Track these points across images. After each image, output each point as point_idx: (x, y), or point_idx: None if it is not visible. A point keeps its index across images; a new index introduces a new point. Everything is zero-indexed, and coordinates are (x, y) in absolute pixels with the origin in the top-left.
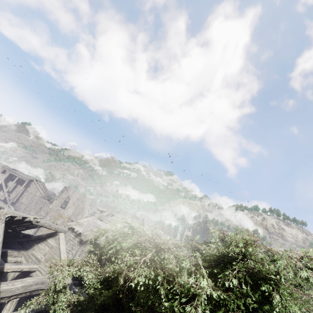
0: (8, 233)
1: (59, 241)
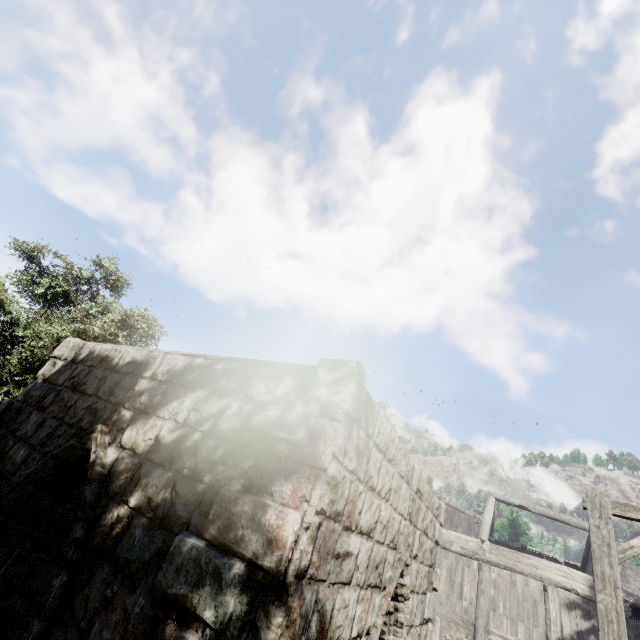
0: None
1: None
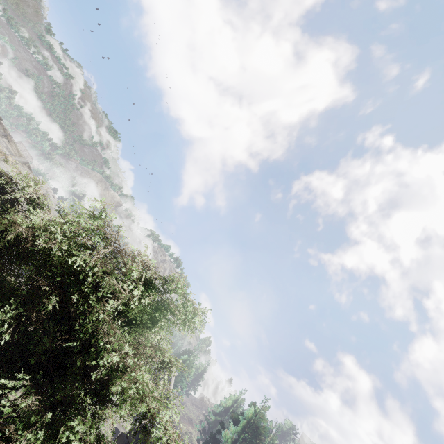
0: None
1: None
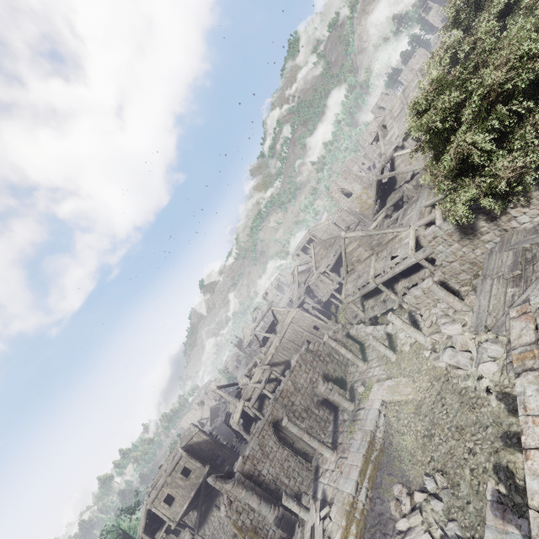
0: (382, 190)
1: (400, 155)
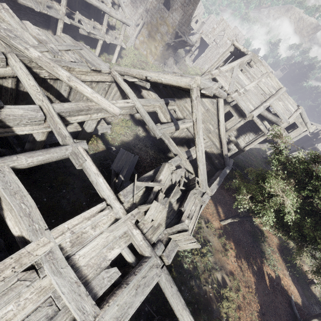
0: None
1: (218, 109)
